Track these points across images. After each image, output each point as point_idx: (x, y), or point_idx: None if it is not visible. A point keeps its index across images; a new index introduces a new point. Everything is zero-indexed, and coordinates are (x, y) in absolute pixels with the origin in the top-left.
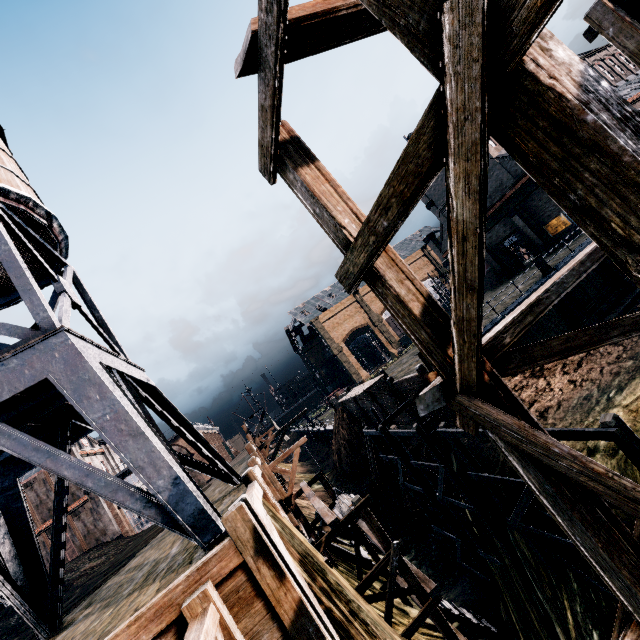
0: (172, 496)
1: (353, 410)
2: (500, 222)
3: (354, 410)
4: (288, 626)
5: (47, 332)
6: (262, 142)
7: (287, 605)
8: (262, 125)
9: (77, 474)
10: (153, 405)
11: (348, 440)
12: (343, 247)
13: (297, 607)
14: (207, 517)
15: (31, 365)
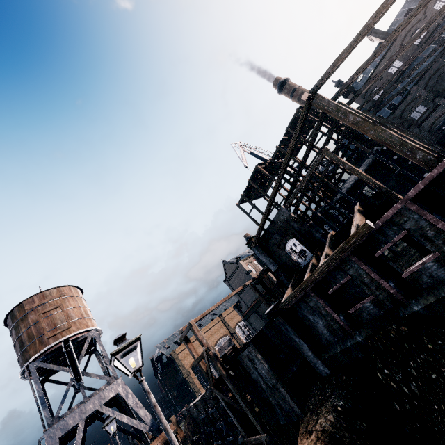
0: (151, 424)
1: (195, 415)
2: (262, 304)
3: (196, 415)
4: (182, 439)
5: (116, 378)
6: (181, 338)
7: (182, 435)
8: (182, 337)
9: (127, 420)
10: (119, 407)
11: (192, 439)
12: (194, 358)
13: (184, 436)
14: (160, 429)
15: (114, 388)
